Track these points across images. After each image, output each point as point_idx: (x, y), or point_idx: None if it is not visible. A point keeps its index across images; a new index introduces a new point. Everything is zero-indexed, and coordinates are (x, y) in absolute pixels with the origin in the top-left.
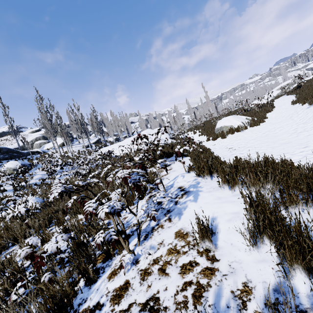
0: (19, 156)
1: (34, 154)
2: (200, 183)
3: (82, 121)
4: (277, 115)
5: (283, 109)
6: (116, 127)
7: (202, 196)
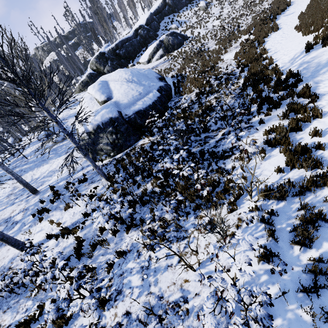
0: None
1: None
2: None
3: None
4: None
5: None
6: None
7: None
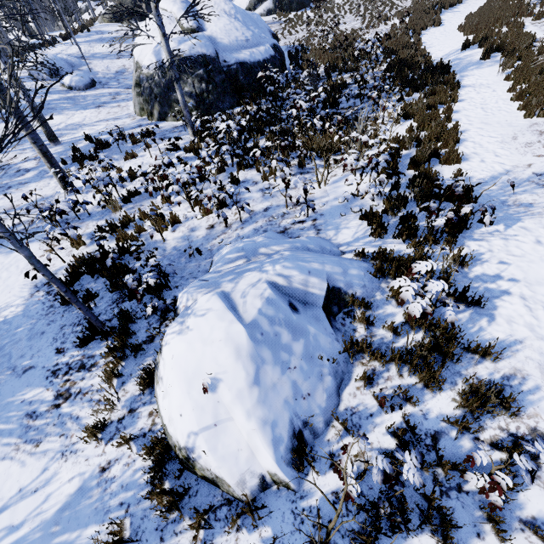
0: None
1: None
2: None
3: None
4: None
5: None
6: None
7: None
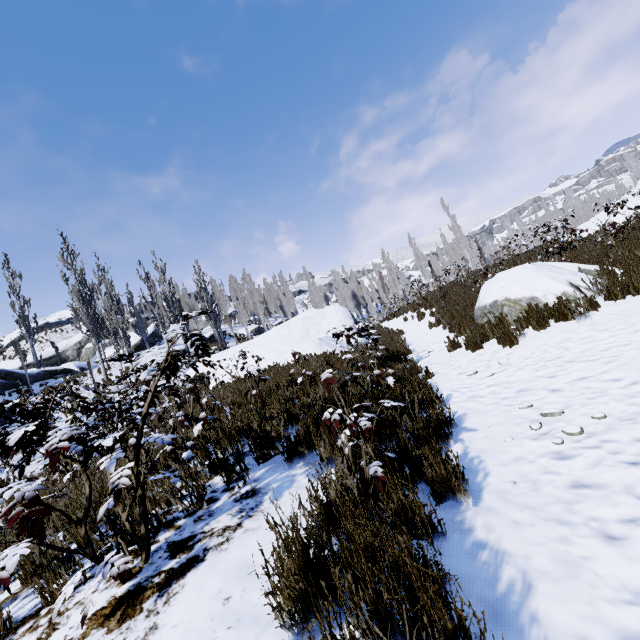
0: (10, 386)
1: (54, 378)
2: None
3: (170, 297)
4: None
5: None
6: (256, 306)
7: None
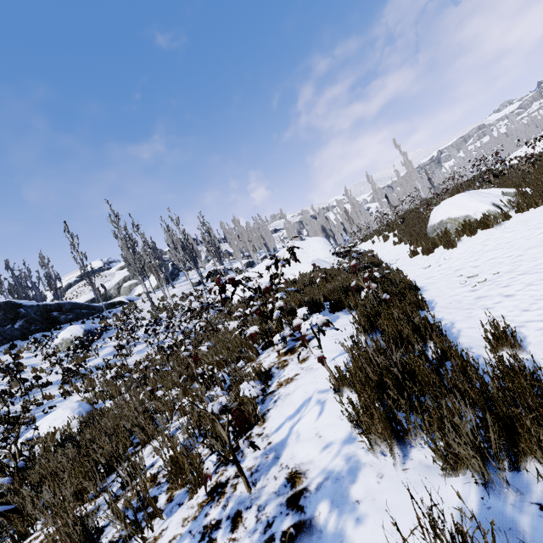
0: (90, 314)
1: (115, 307)
2: (361, 472)
3: (185, 242)
4: None
5: None
6: (246, 244)
7: None
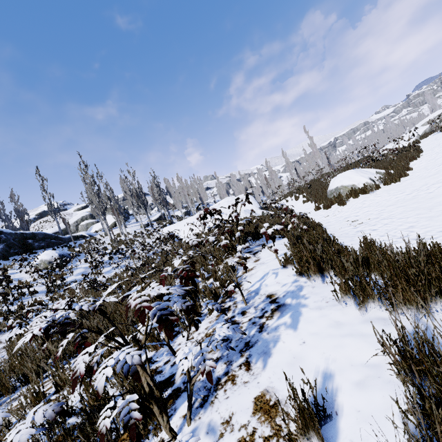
0: (58, 243)
1: (78, 240)
2: (304, 288)
3: (139, 191)
4: (428, 163)
5: (437, 153)
6: (185, 197)
7: (307, 317)
